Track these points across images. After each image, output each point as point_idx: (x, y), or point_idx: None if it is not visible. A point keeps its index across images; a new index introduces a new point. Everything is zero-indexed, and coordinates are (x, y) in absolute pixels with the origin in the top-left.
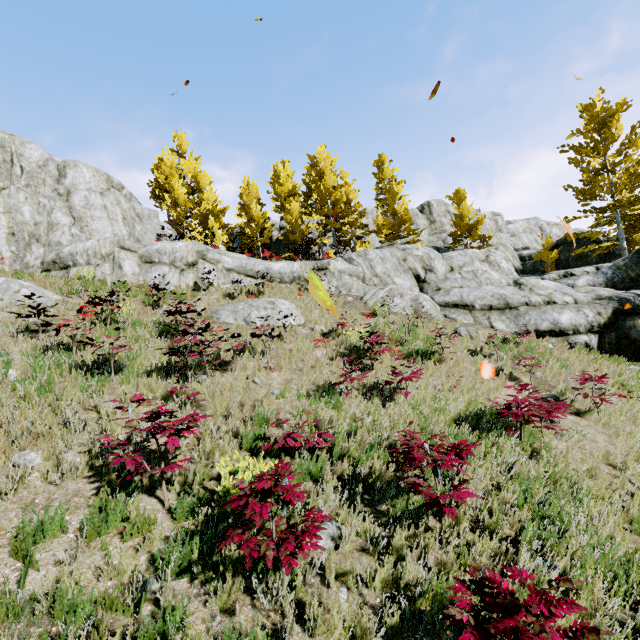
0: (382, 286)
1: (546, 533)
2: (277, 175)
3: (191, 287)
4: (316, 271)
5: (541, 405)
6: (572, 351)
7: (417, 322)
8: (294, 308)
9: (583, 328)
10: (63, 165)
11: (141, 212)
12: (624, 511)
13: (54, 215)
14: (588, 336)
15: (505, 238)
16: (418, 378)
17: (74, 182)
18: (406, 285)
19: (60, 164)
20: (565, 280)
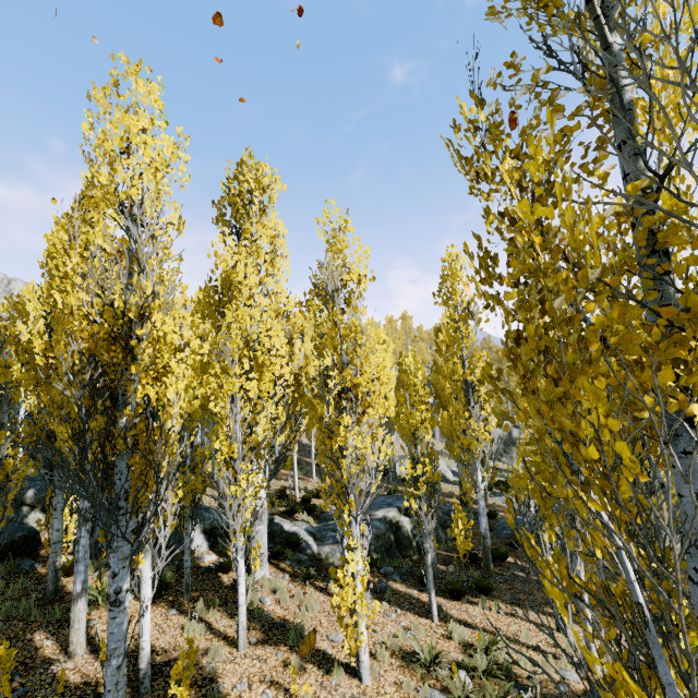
0: None
1: None
2: None
3: None
4: None
5: None
6: None
7: None
8: None
9: None
10: (11, 280)
11: None
12: None
13: (2, 300)
14: None
15: None
16: None
17: (14, 287)
18: None
19: (10, 279)
20: None
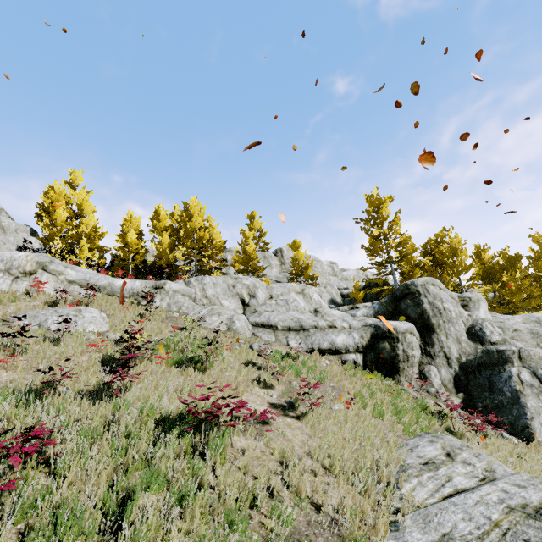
0: (207, 306)
1: (88, 529)
2: (157, 213)
3: (21, 294)
4: (154, 289)
5: (229, 404)
6: (340, 366)
7: (215, 336)
8: (101, 317)
9: (352, 348)
10: None
11: (7, 225)
12: (221, 503)
13: None
14: (356, 355)
15: (333, 280)
16: (132, 378)
17: None
18: (231, 307)
19: None
20: (351, 311)
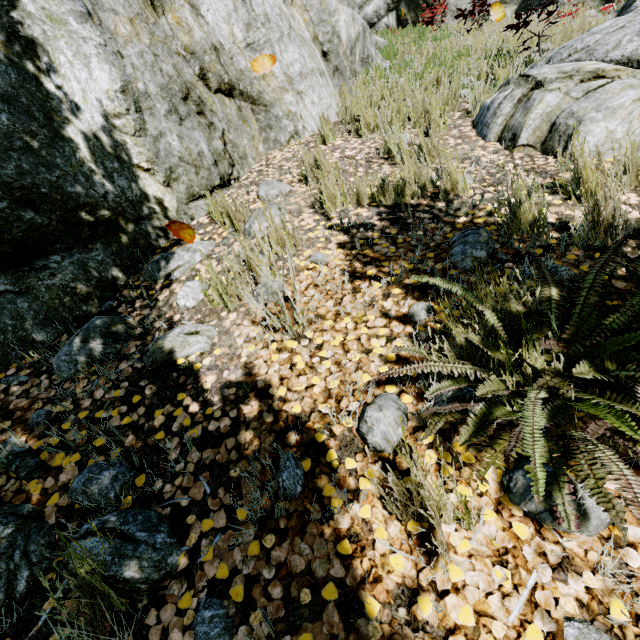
0: None
1: None
2: None
3: None
4: None
5: None
6: None
7: None
8: None
9: (383, 11)
10: None
11: None
12: None
13: None
14: (388, 17)
15: None
16: None
17: None
18: None
19: None
20: None
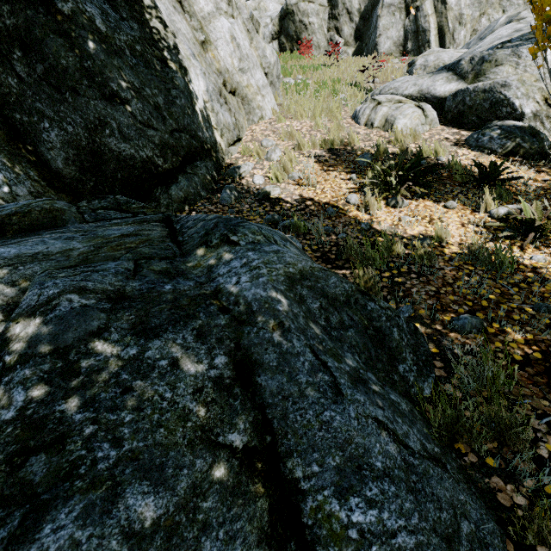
0: None
1: None
2: None
3: None
4: None
5: None
6: None
7: None
8: None
9: (269, 38)
10: None
11: None
12: None
13: None
14: (272, 43)
15: None
16: None
17: None
18: None
19: None
20: None
